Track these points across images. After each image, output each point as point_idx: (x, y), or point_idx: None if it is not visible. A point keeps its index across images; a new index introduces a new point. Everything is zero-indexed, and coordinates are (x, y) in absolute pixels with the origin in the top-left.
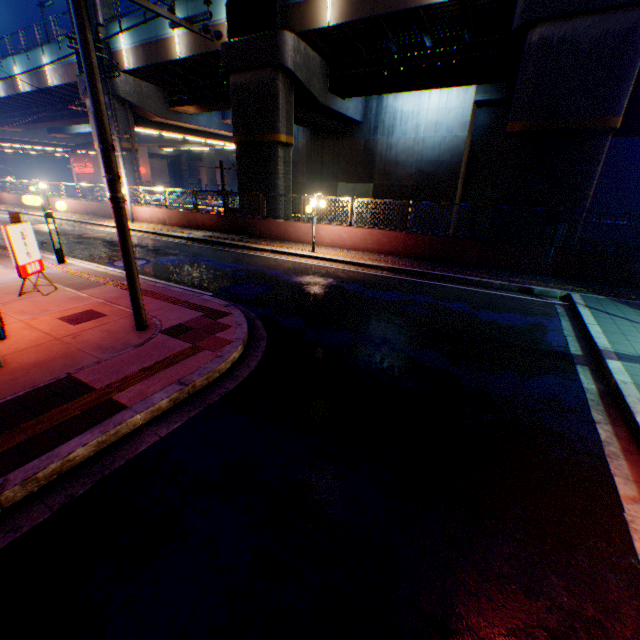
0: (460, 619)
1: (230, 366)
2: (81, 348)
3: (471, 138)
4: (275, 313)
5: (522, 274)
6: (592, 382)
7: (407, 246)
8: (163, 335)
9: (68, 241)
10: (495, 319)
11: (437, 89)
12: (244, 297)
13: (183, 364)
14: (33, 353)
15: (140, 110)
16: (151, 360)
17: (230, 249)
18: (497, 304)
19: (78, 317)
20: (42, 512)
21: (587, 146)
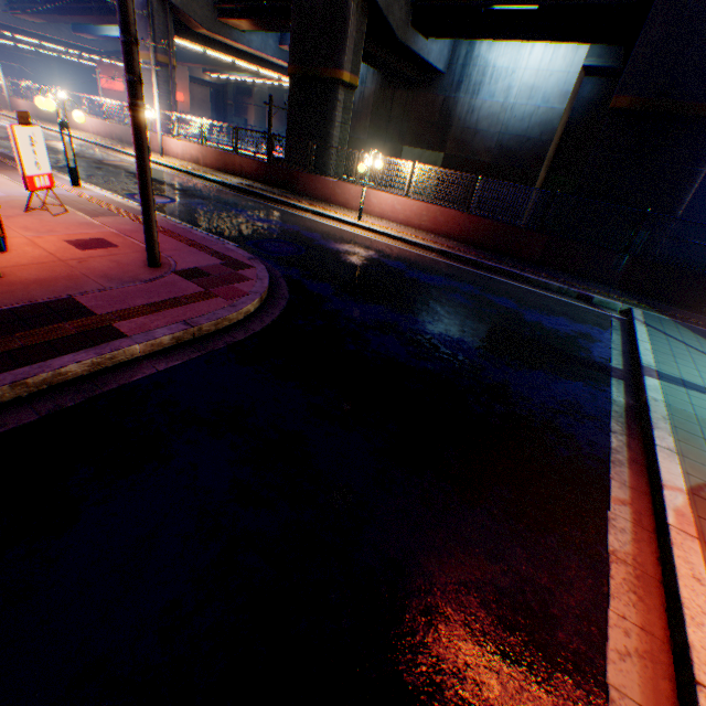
0: (417, 566)
1: (243, 318)
2: (86, 274)
3: (570, 114)
4: (302, 276)
5: (586, 281)
6: (623, 396)
7: (466, 230)
8: (176, 276)
9: (86, 165)
10: (541, 321)
11: (541, 42)
12: (272, 254)
13: (192, 307)
14: (34, 270)
15: (183, 15)
16: (159, 297)
17: (267, 203)
18: (548, 307)
19: (87, 243)
20: (29, 415)
21: (698, 139)
